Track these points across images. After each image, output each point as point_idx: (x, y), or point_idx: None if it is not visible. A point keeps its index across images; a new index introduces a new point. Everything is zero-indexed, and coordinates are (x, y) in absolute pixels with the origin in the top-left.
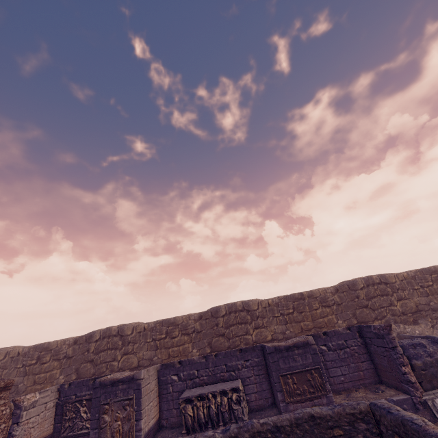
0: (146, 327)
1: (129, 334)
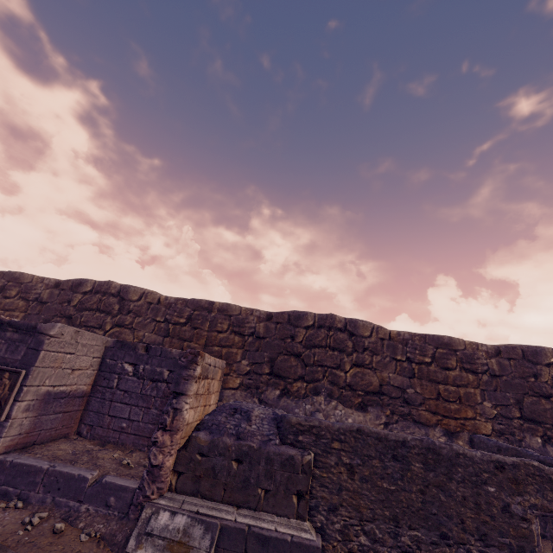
0: None
1: None
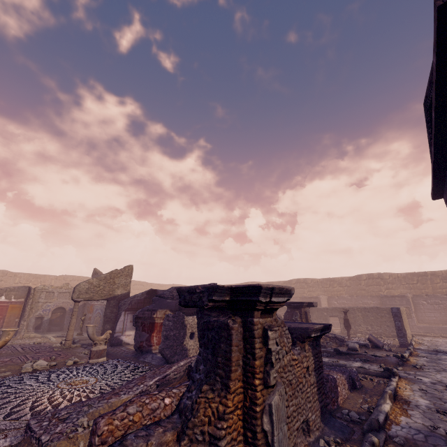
0: (318, 280)
1: (309, 283)
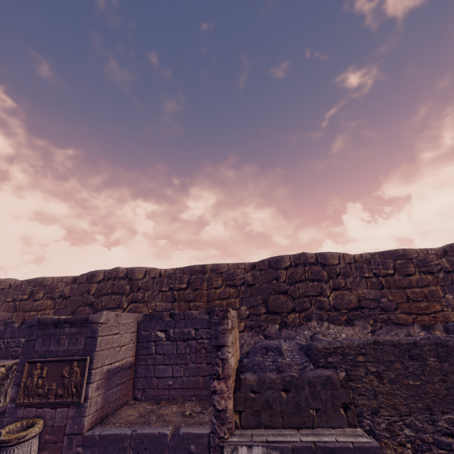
0: (12, 284)
1: None
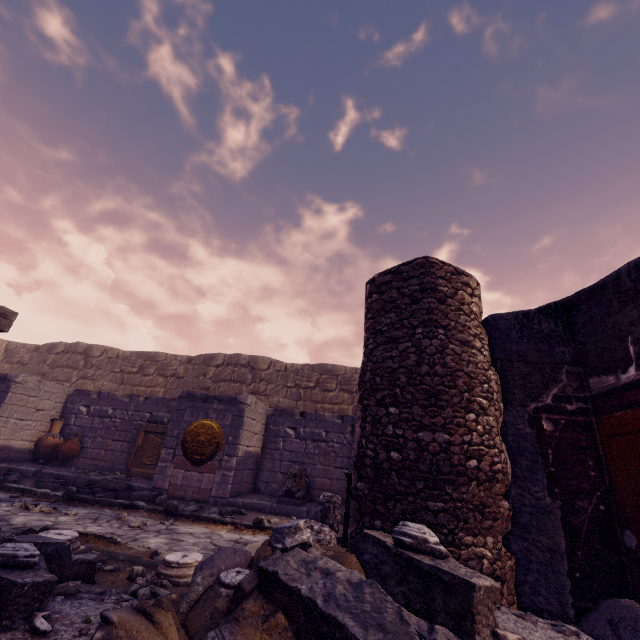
0: None
1: None
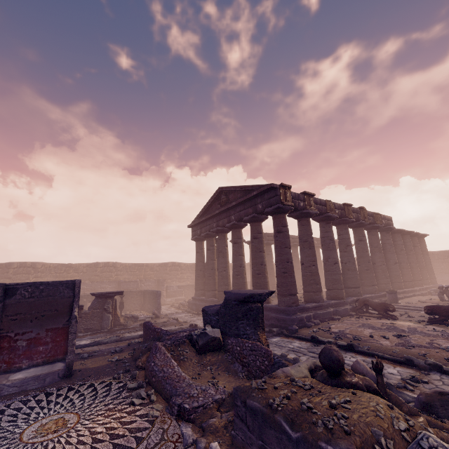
0: (52, 266)
1: (39, 267)
